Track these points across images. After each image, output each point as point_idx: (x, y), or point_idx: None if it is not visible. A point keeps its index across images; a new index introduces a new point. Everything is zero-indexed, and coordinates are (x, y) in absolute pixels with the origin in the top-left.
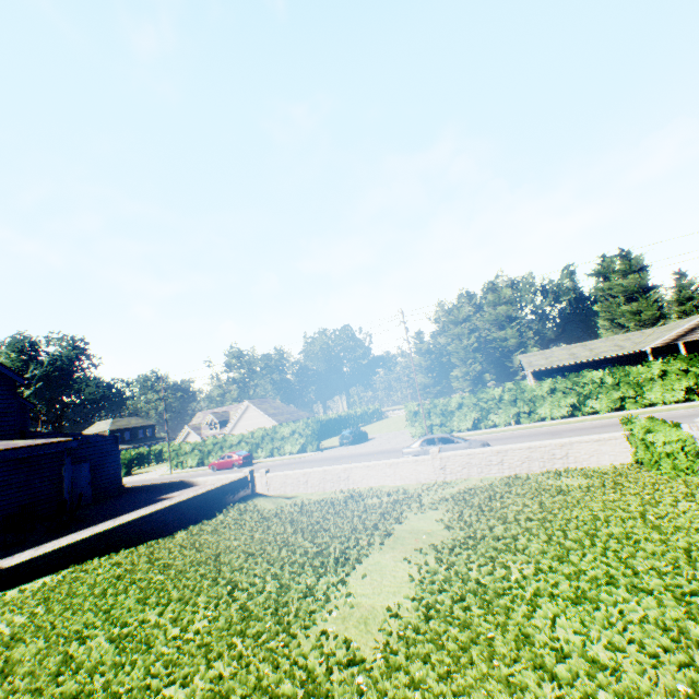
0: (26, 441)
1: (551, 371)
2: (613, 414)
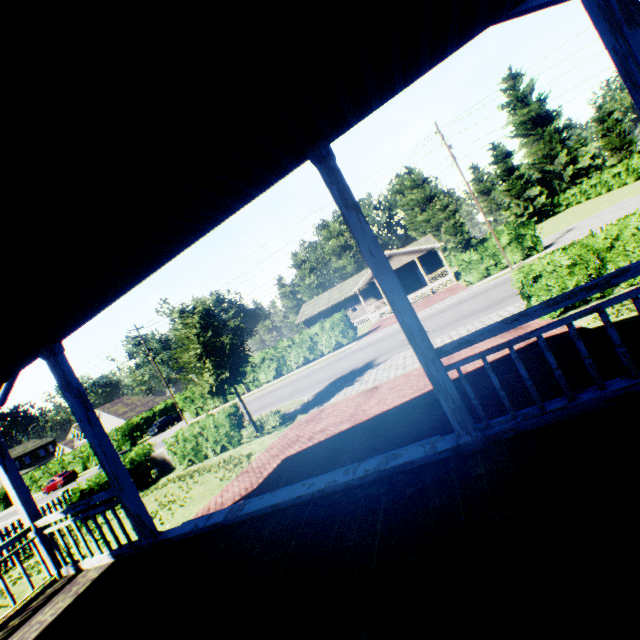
0: None
1: (316, 318)
2: (296, 371)
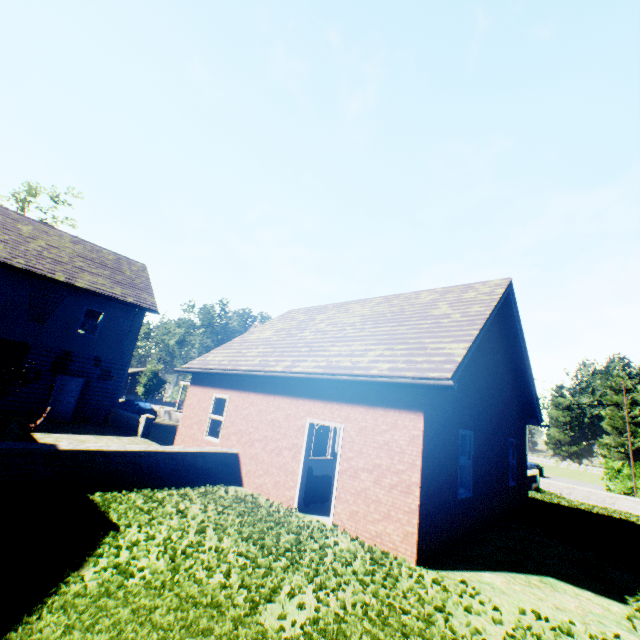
0: None
1: None
2: None
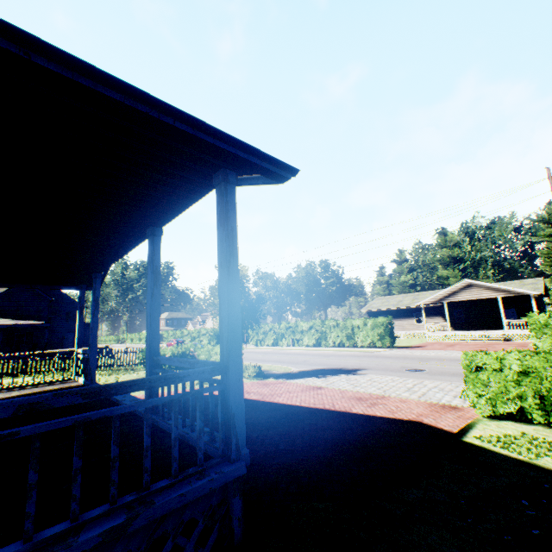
0: (34, 322)
1: (379, 313)
2: (329, 348)
